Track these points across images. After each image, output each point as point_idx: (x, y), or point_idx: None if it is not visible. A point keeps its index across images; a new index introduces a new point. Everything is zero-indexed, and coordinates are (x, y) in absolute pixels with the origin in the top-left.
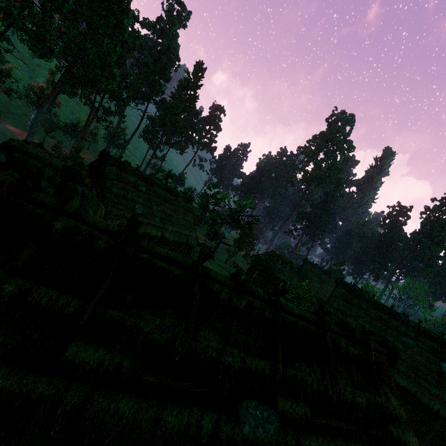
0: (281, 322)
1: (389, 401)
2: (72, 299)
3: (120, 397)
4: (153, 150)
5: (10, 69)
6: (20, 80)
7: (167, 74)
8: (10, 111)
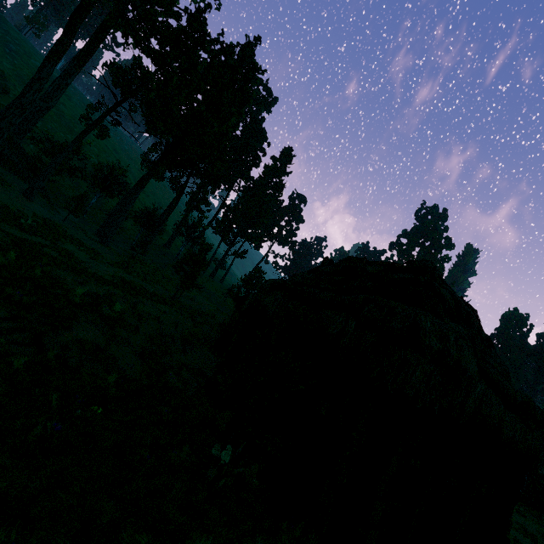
0: None
1: None
2: None
3: None
4: (228, 245)
5: (81, 144)
6: (89, 157)
7: (258, 159)
8: (61, 193)
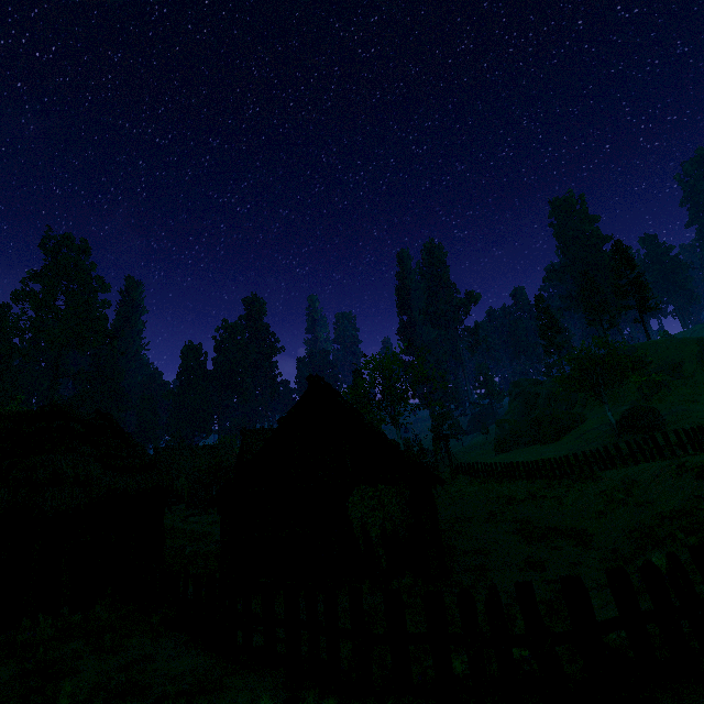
0: None
1: None
2: None
3: None
4: None
5: None
6: None
7: None
8: None
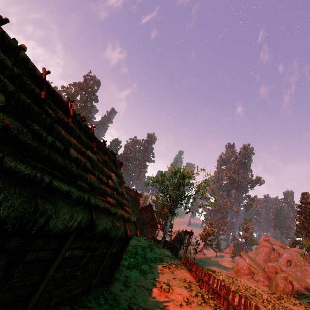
0: (94, 136)
1: (120, 172)
2: (36, 88)
3: (60, 127)
4: None
5: None
6: None
7: None
8: None
